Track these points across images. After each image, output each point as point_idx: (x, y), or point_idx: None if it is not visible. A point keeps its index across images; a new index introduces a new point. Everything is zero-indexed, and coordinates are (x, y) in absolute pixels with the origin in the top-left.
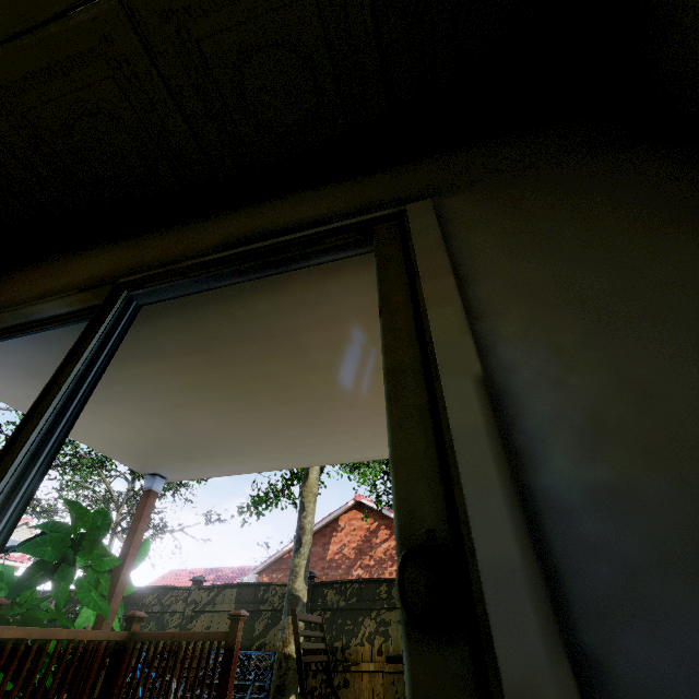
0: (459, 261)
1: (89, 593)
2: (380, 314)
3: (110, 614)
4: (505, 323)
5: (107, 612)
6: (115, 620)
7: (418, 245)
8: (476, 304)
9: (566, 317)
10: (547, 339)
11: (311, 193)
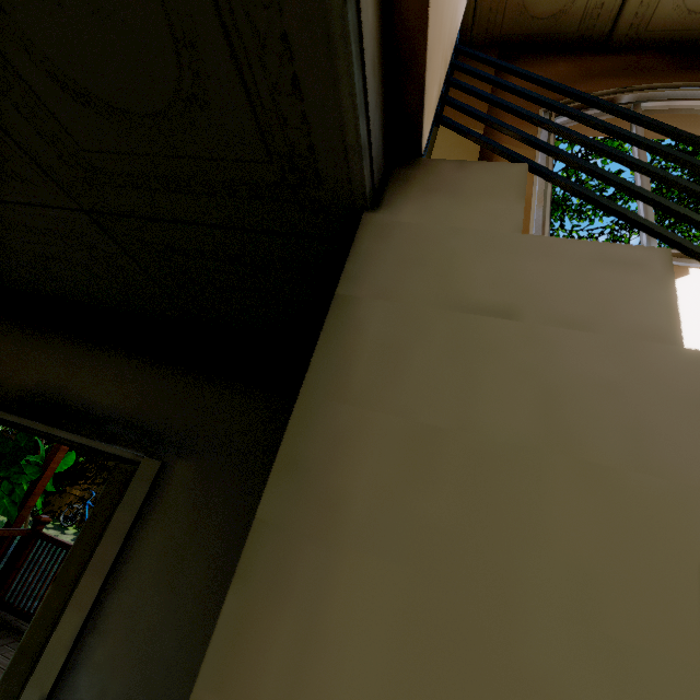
0: (129, 555)
1: (2, 501)
2: (54, 581)
3: (27, 508)
4: (100, 647)
5: (15, 516)
6: (39, 504)
7: (114, 523)
8: (103, 613)
9: (128, 666)
10: (106, 680)
11: (120, 364)
